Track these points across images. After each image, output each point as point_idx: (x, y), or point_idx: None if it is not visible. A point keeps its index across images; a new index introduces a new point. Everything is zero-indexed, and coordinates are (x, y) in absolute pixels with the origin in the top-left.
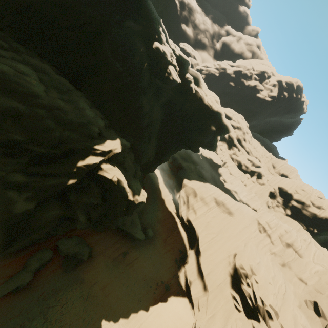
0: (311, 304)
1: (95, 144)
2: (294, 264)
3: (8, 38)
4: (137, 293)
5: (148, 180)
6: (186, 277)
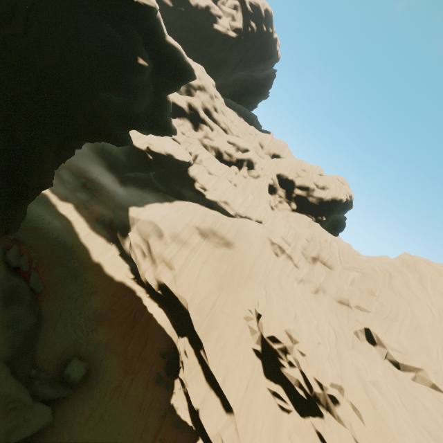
0: (363, 333)
1: None
2: (328, 284)
3: None
4: None
5: (36, 240)
6: (187, 396)
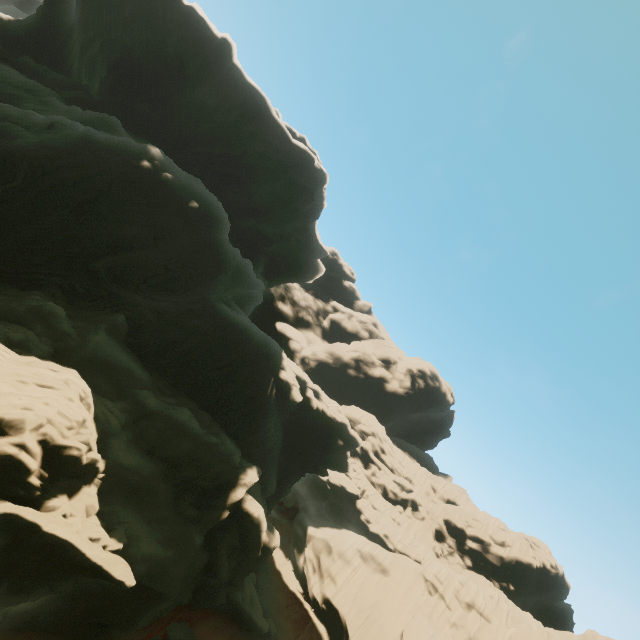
0: None
1: (241, 474)
2: (482, 634)
3: (171, 386)
4: None
5: None
6: None
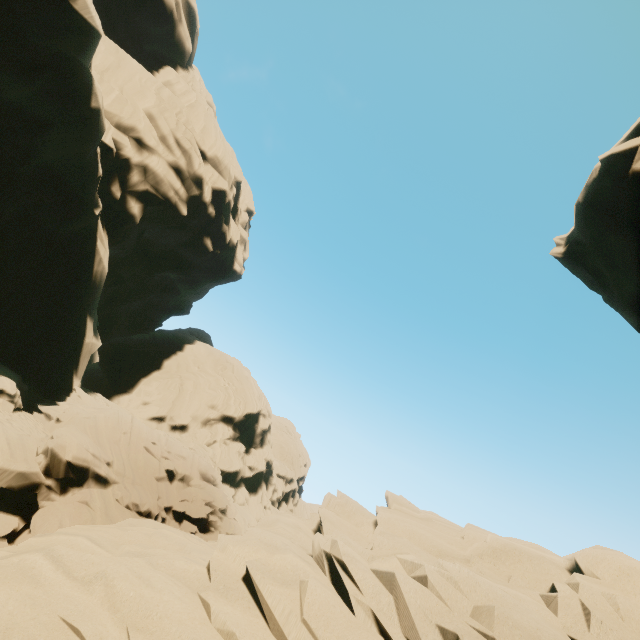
0: None
1: None
2: None
3: None
4: None
5: None
6: None
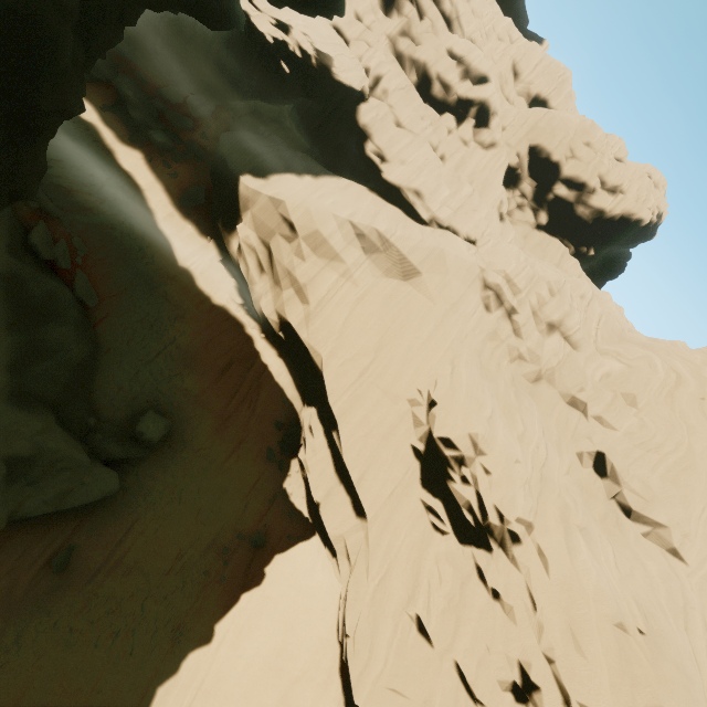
0: (591, 457)
1: None
2: (561, 373)
3: None
4: (160, 625)
5: (82, 215)
6: (306, 483)
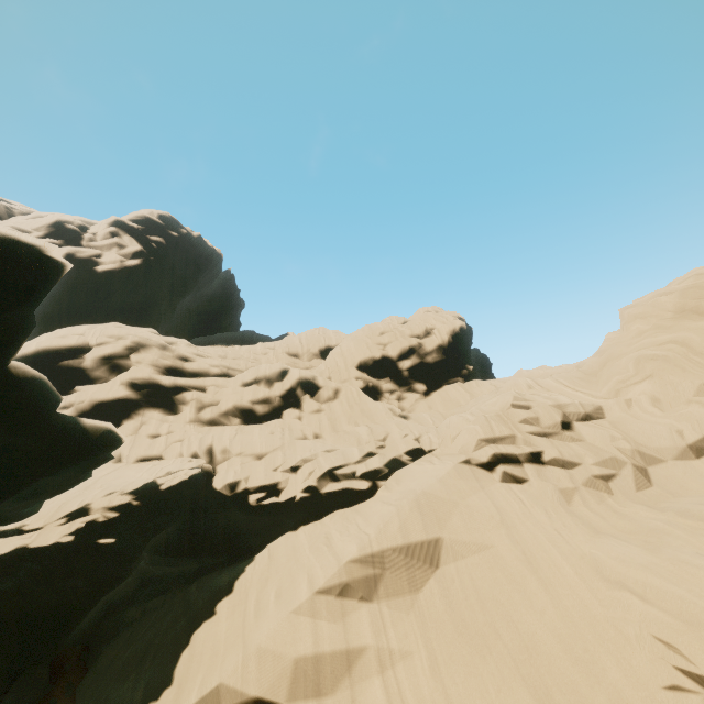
0: None
1: None
2: (643, 445)
3: None
4: None
5: None
6: None
